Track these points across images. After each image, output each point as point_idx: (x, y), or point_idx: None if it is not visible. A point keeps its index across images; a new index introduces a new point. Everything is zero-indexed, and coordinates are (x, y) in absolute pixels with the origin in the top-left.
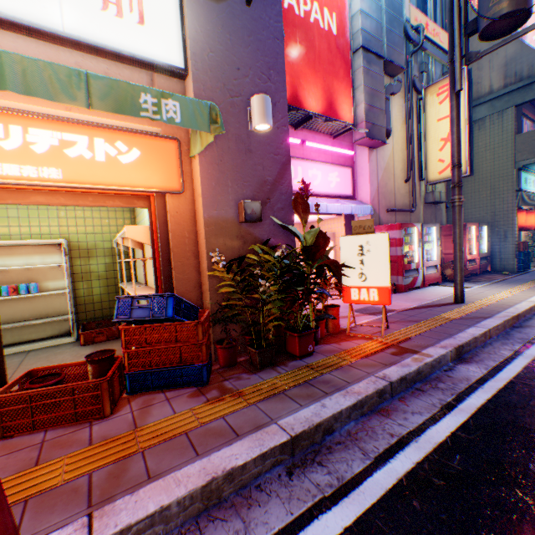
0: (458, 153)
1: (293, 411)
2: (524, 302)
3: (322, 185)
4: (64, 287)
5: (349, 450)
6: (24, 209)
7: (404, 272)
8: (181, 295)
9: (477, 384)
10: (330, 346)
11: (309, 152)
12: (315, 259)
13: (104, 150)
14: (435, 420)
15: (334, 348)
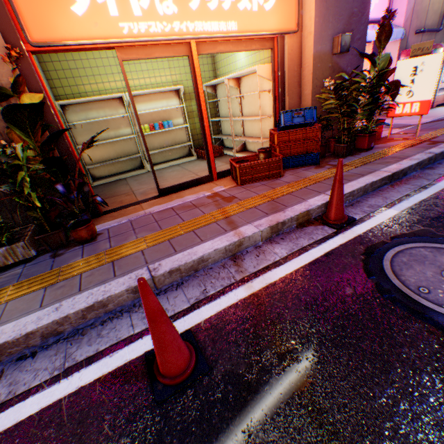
0: None
1: (384, 167)
2: None
3: None
4: (181, 124)
5: (418, 180)
6: (149, 63)
7: None
8: None
9: None
10: (380, 145)
11: None
12: (384, 81)
13: (256, 1)
14: None
15: (384, 146)
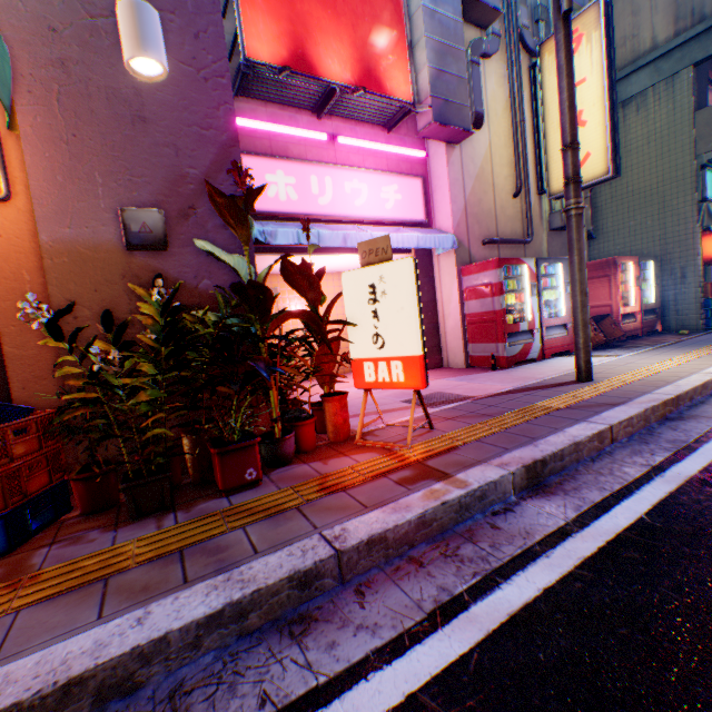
0: (572, 124)
1: (63, 637)
2: (696, 374)
3: (370, 205)
4: None
5: None
6: None
7: (507, 337)
8: (24, 386)
9: (544, 546)
10: (306, 467)
11: (347, 154)
12: (267, 310)
13: None
14: (394, 653)
15: (310, 470)
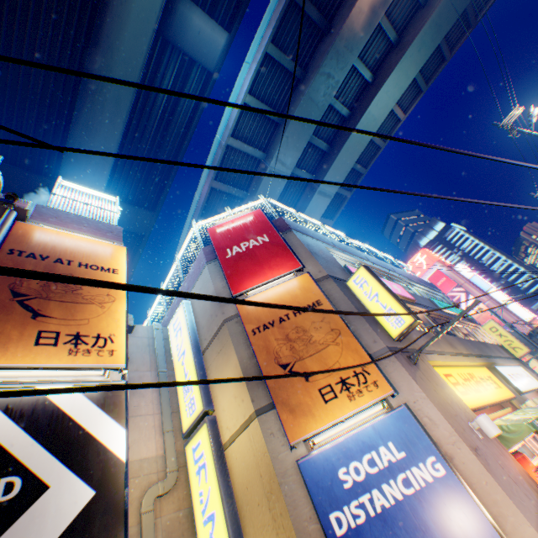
0: None
1: None
2: None
3: None
4: None
5: None
6: None
7: None
8: None
9: None
10: None
11: None
12: None
13: None
14: None
15: None
